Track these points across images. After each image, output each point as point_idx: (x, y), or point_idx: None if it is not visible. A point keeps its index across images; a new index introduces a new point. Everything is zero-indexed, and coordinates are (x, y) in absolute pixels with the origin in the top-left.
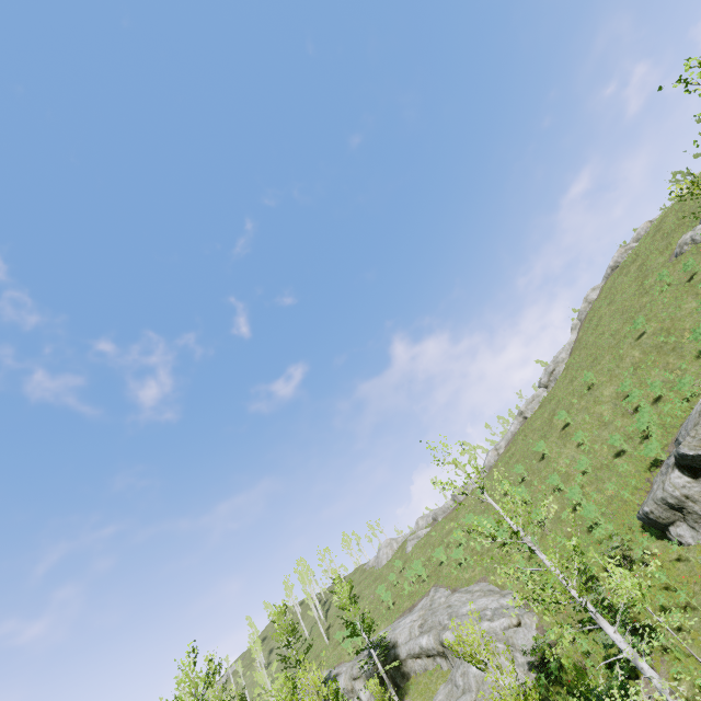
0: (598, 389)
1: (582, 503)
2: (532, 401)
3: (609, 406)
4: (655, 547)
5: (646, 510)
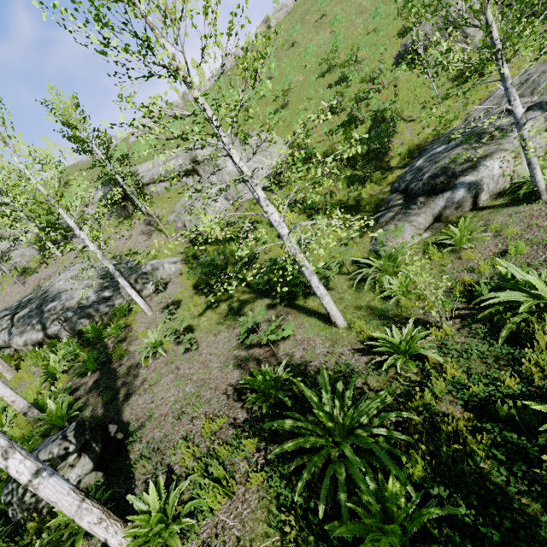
0: None
1: (332, 68)
2: (281, 10)
3: None
4: (403, 76)
5: (420, 35)
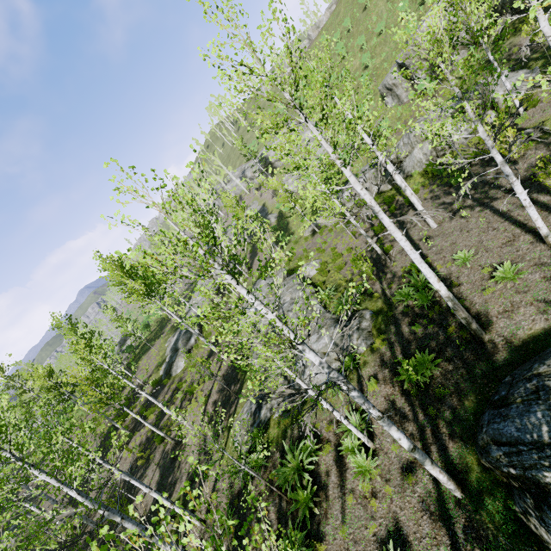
0: None
1: (368, 65)
2: None
3: None
4: (380, 105)
5: (379, 89)
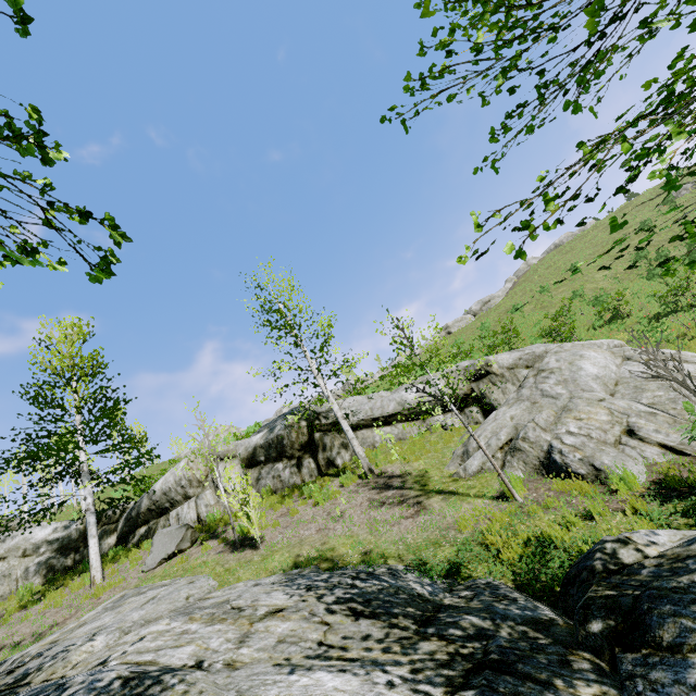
0: (586, 276)
1: (620, 315)
2: (461, 321)
3: (607, 282)
4: None
5: None
